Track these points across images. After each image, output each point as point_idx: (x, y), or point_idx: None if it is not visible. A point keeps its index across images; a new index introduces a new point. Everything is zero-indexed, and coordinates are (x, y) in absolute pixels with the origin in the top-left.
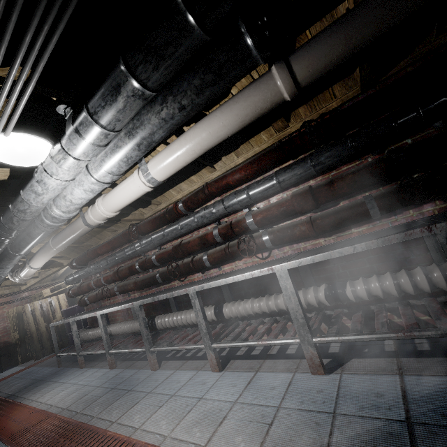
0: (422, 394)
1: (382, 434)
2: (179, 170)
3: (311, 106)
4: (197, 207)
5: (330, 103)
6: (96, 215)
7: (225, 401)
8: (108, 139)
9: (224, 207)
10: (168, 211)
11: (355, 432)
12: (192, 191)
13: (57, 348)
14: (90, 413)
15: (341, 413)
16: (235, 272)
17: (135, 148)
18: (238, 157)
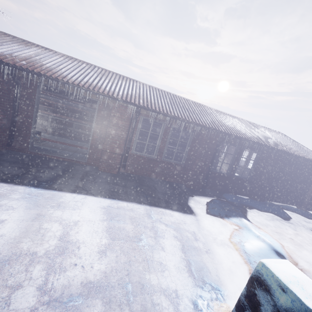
0: None
1: None
2: None
3: None
4: None
5: None
6: None
7: None
8: None
9: None
10: None
11: None
12: None
13: None
14: None
15: None
16: None
17: None
18: None
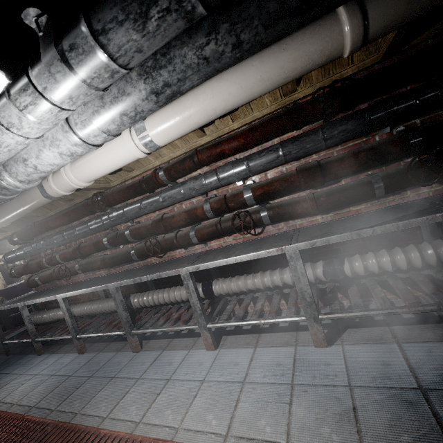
0: (423, 360)
1: (402, 404)
2: (187, 133)
3: (326, 70)
4: (181, 176)
5: (345, 69)
6: (61, 185)
7: (232, 382)
8: (113, 79)
9: (218, 178)
10: (145, 180)
11: (377, 404)
12: (174, 157)
13: (2, 336)
14: (70, 410)
15: (357, 386)
16: (229, 249)
17: (152, 98)
18: (234, 121)
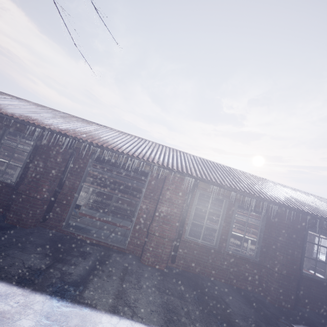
0: None
1: None
2: None
3: None
4: None
5: None
6: None
7: None
8: None
9: None
10: None
11: None
12: None
13: None
14: None
15: None
16: None
17: None
18: None
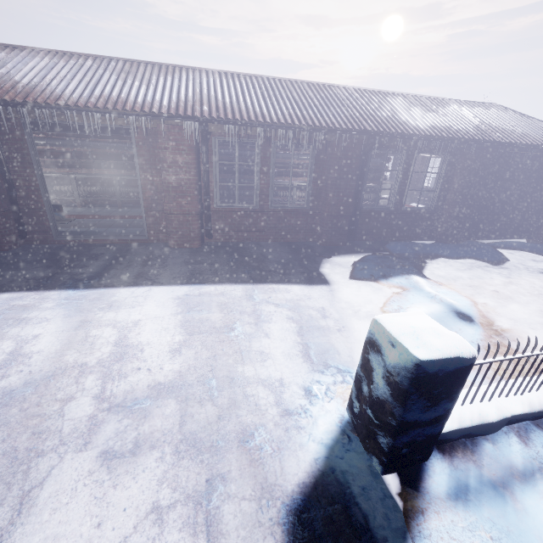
0: None
1: None
2: None
3: None
4: None
5: None
6: None
7: None
8: None
9: None
10: None
11: None
12: None
13: None
14: None
15: None
16: None
17: None
18: None
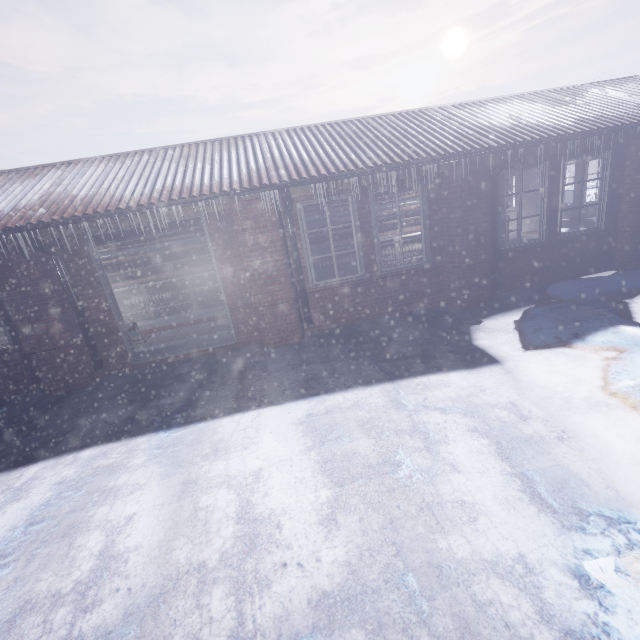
0: None
1: None
2: None
3: None
4: None
5: None
6: None
7: None
8: None
9: None
10: None
11: None
12: None
13: None
14: None
15: None
16: None
17: None
18: None
